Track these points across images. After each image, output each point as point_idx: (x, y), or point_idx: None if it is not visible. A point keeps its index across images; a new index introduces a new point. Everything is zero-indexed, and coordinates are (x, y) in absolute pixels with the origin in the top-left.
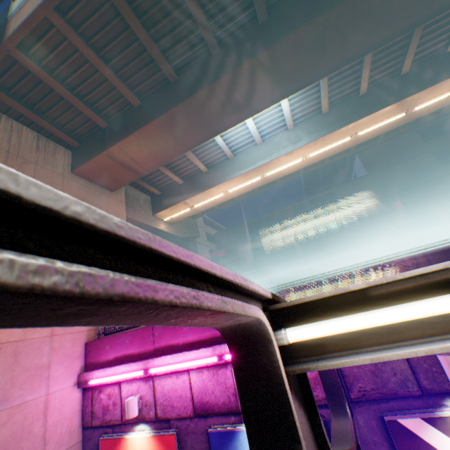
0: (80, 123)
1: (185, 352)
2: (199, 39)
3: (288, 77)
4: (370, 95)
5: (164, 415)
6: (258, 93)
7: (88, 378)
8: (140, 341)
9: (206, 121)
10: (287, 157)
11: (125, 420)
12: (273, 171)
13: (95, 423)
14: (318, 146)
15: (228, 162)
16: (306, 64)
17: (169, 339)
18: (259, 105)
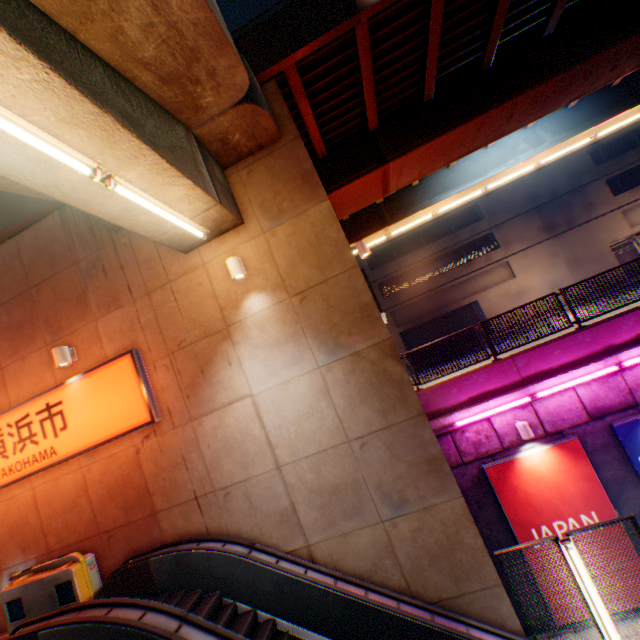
0: (338, 124)
1: (572, 371)
2: (534, 15)
3: (609, 72)
4: (622, 87)
5: (554, 429)
6: (572, 90)
7: (447, 423)
8: (498, 376)
9: (504, 124)
10: (522, 164)
11: (506, 446)
12: (498, 183)
13: (466, 460)
14: (556, 150)
15: (445, 172)
16: (634, 57)
17: (537, 366)
18: (560, 104)
